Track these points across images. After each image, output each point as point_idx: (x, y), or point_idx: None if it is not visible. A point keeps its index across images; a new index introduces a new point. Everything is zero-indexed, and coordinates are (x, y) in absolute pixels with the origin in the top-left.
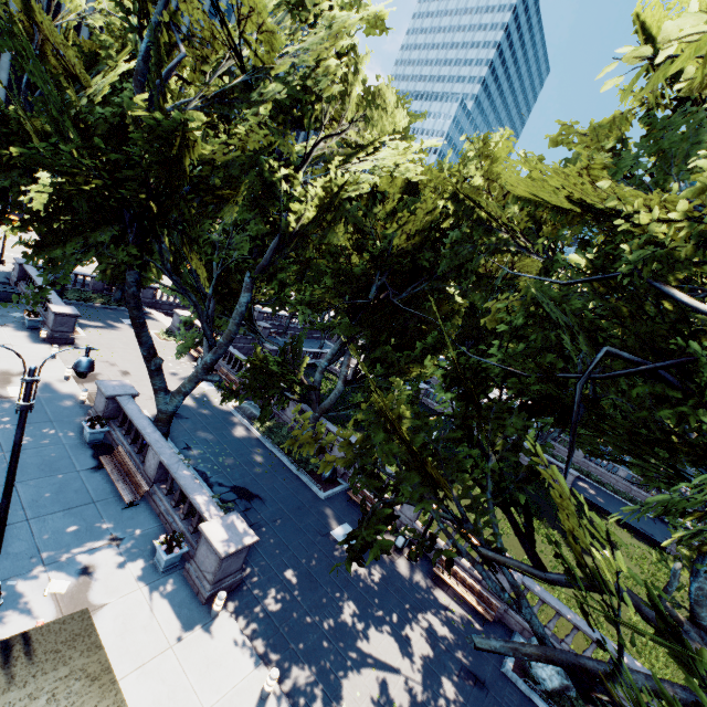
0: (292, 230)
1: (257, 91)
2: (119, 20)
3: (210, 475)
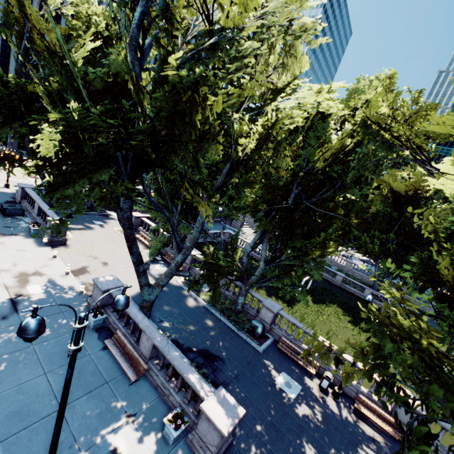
0: (239, 157)
1: (233, 47)
2: (84, 8)
3: (181, 343)
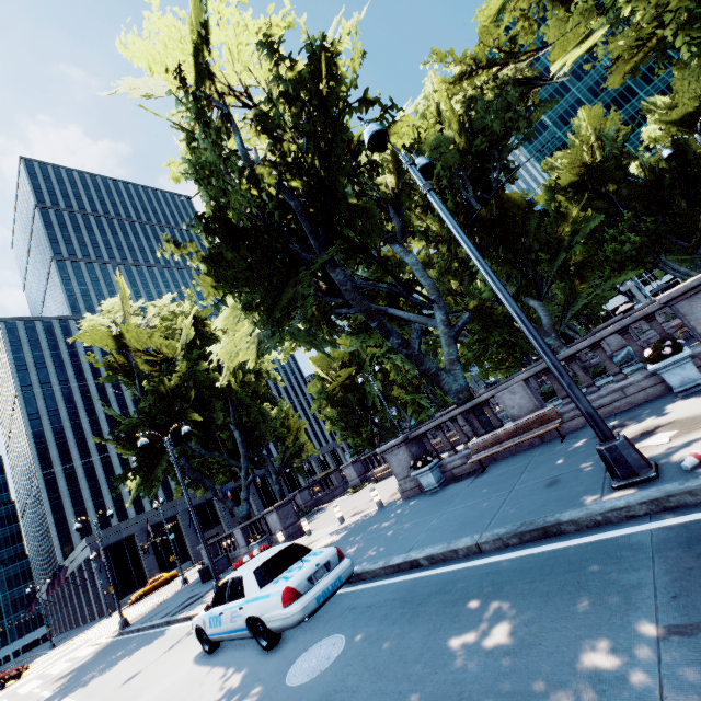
0: (391, 197)
1: None
2: (166, 311)
3: None
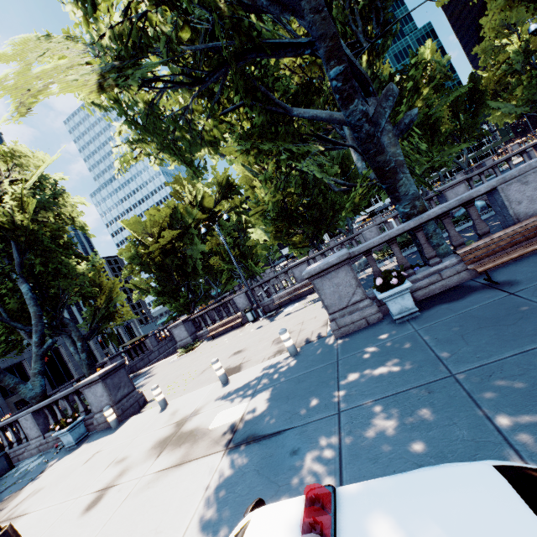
0: None
1: None
2: None
3: None
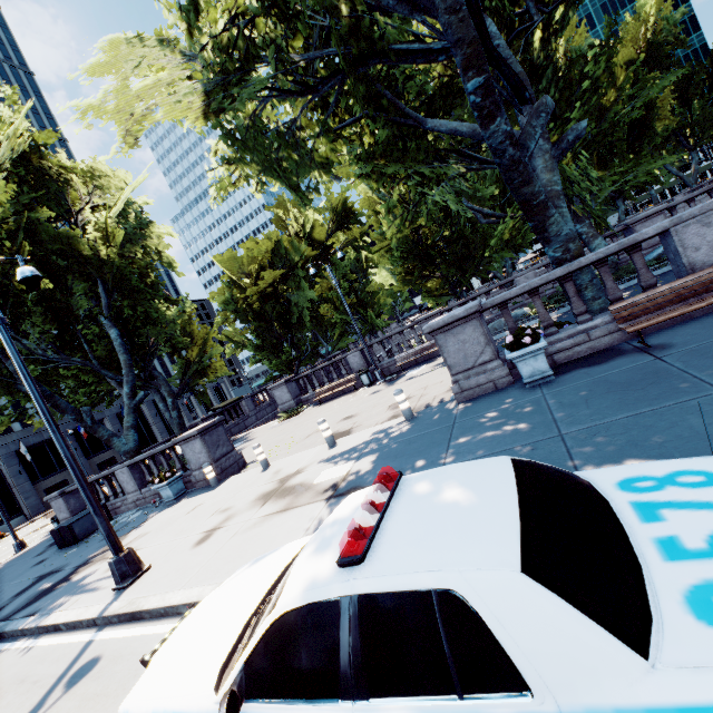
0: None
1: None
2: None
3: None
